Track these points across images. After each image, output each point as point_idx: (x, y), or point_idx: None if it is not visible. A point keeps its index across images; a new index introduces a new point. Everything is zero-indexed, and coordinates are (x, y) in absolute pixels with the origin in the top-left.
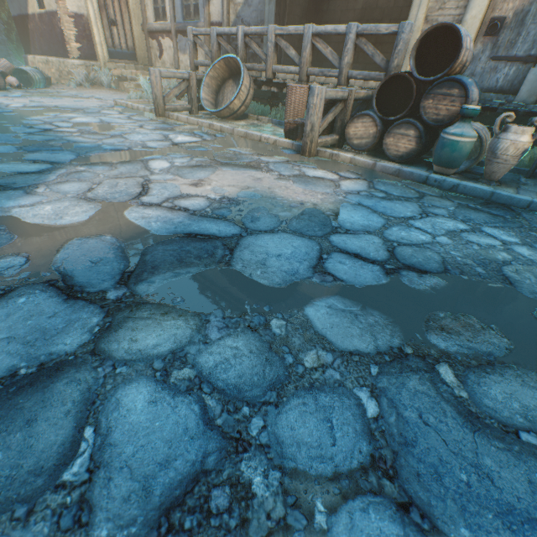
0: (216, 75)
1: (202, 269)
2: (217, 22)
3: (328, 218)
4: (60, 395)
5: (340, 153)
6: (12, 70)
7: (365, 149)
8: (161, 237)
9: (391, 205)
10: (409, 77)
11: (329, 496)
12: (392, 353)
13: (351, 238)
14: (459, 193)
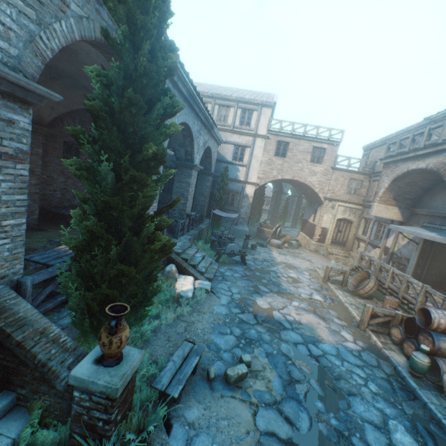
0: (361, 274)
1: (274, 327)
2: (388, 247)
3: (317, 341)
4: (248, 325)
5: (371, 335)
6: (289, 239)
7: (395, 343)
8: (274, 319)
9: (350, 356)
10: (415, 321)
11: (262, 350)
12: (286, 355)
13: (314, 347)
14: (404, 381)
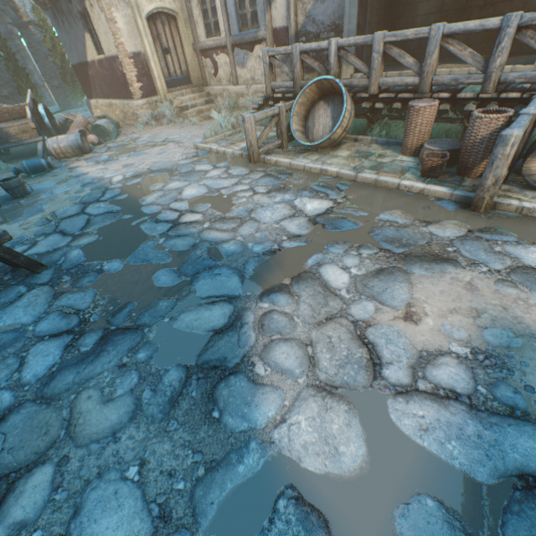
0: (305, 99)
1: None
2: (281, 27)
3: None
4: None
5: None
6: (86, 124)
7: None
8: (492, 490)
9: None
10: None
11: None
12: None
13: None
14: None
